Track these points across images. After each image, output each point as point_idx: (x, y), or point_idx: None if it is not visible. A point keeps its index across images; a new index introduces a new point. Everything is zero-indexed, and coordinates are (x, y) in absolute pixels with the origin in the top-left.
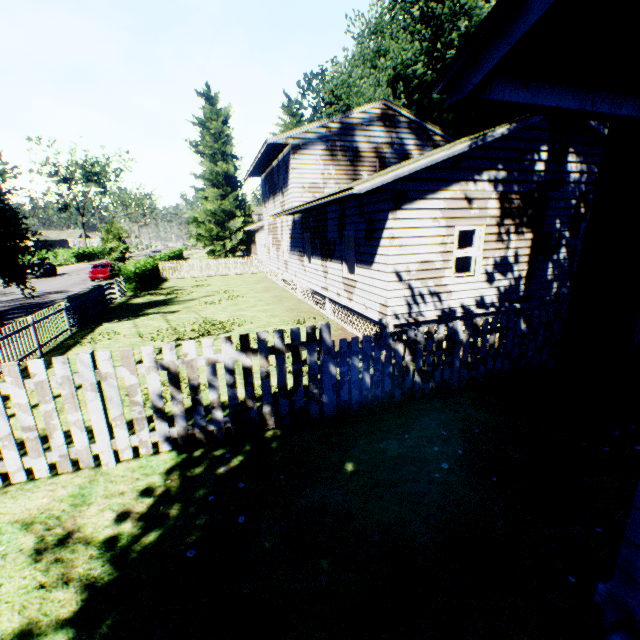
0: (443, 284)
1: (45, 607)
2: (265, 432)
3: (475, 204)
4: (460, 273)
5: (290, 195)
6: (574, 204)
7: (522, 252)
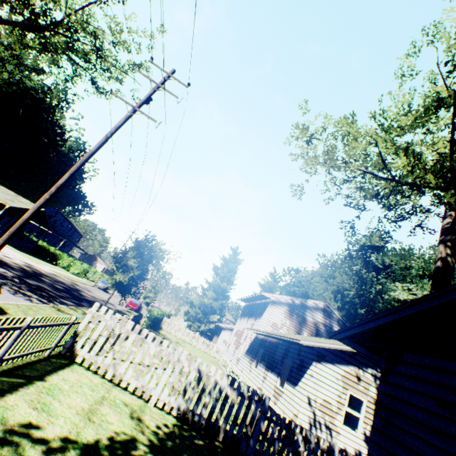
0: (335, 423)
1: (138, 435)
2: (215, 440)
3: (362, 383)
4: None
5: (260, 322)
6: None
7: None
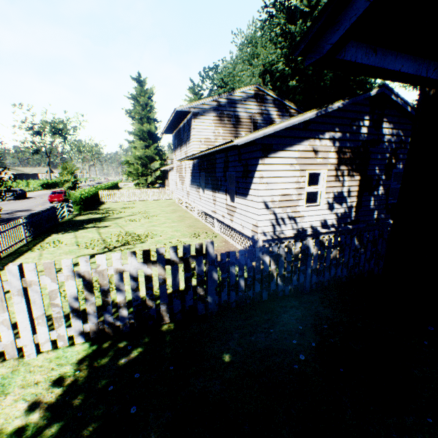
0: (298, 211)
1: None
2: (162, 326)
3: (320, 155)
4: (309, 202)
5: (191, 146)
6: (388, 156)
7: (353, 189)
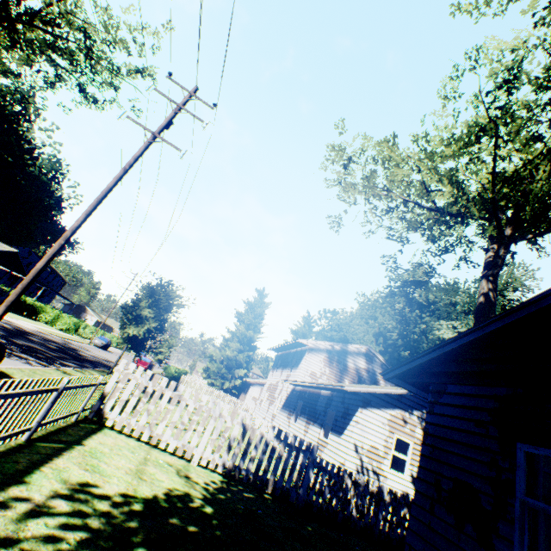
0: (382, 468)
1: (191, 490)
2: (264, 493)
3: (408, 425)
4: None
5: (297, 372)
6: None
7: None
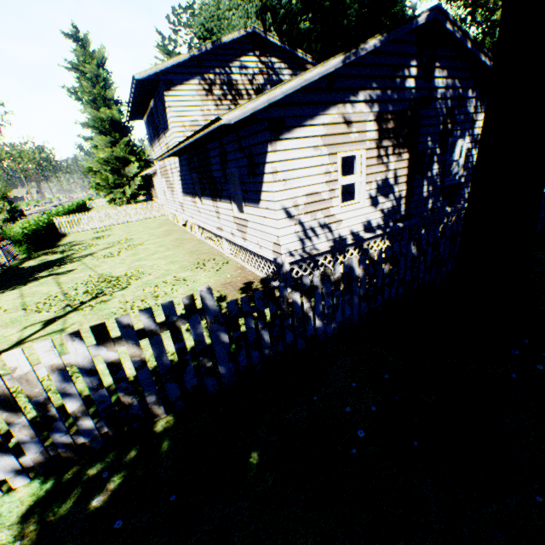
0: (332, 214)
1: None
2: (156, 423)
3: (354, 128)
4: (344, 196)
5: (172, 135)
6: (442, 120)
7: (401, 173)
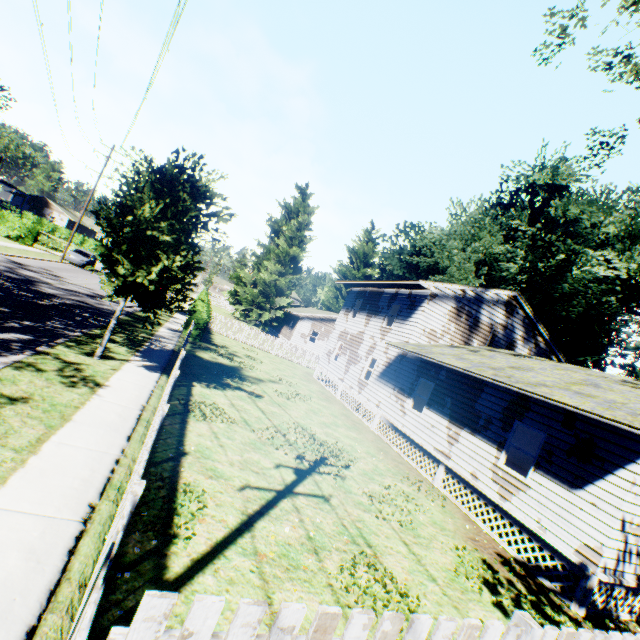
0: None
1: None
2: None
3: None
4: None
5: (407, 330)
6: None
7: None
